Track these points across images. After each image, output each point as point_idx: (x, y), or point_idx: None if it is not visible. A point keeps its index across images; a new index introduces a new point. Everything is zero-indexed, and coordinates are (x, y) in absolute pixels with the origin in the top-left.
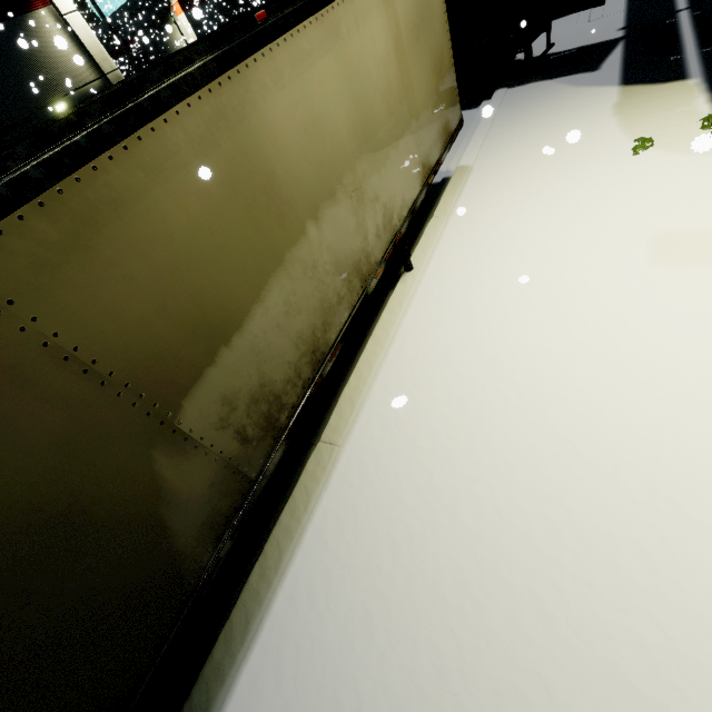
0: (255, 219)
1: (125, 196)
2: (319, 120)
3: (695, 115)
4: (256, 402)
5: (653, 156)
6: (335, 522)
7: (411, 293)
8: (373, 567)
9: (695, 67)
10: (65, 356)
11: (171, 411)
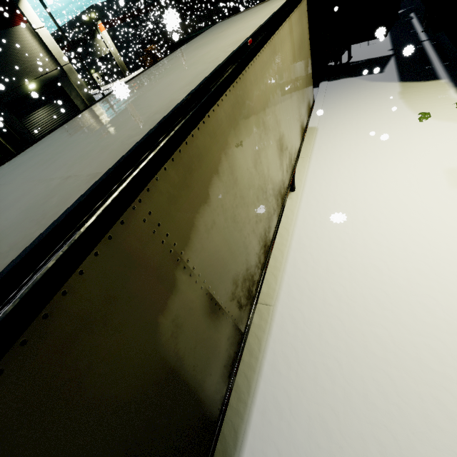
0: (246, 164)
1: (202, 152)
2: (268, 102)
3: (451, 100)
4: (245, 280)
5: (432, 123)
6: (282, 357)
7: (297, 205)
8: (318, 387)
9: (442, 73)
10: (177, 258)
11: (215, 290)
